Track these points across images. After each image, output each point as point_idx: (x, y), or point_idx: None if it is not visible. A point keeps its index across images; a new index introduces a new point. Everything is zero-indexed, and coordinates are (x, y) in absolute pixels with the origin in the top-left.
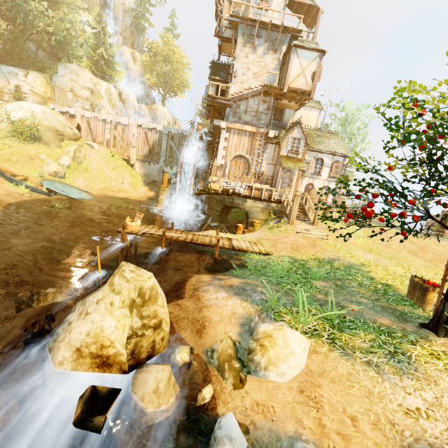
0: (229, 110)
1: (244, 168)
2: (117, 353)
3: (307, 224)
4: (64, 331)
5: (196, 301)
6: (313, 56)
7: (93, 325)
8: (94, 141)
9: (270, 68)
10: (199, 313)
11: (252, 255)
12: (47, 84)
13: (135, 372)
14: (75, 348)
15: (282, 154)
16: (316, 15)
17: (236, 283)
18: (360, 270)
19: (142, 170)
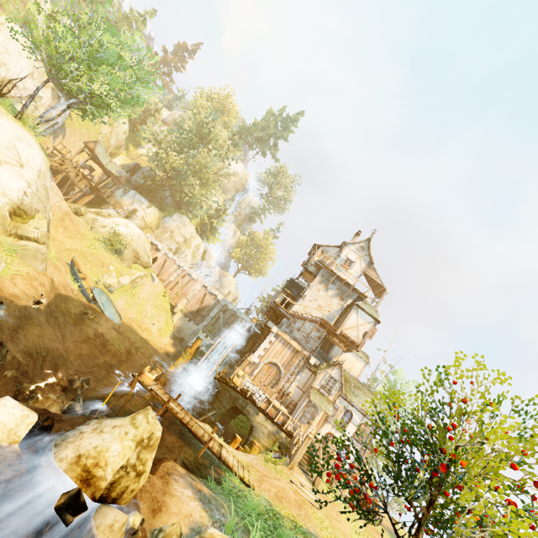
0: (286, 321)
1: (274, 378)
2: (102, 477)
3: (307, 479)
4: (74, 436)
5: (164, 483)
6: (370, 320)
7: (103, 442)
8: (158, 275)
9: (333, 308)
10: (162, 495)
11: (233, 477)
12: (158, 219)
13: (100, 504)
14: (79, 453)
15: (315, 385)
16: (382, 291)
17: (205, 491)
18: None
19: (179, 322)
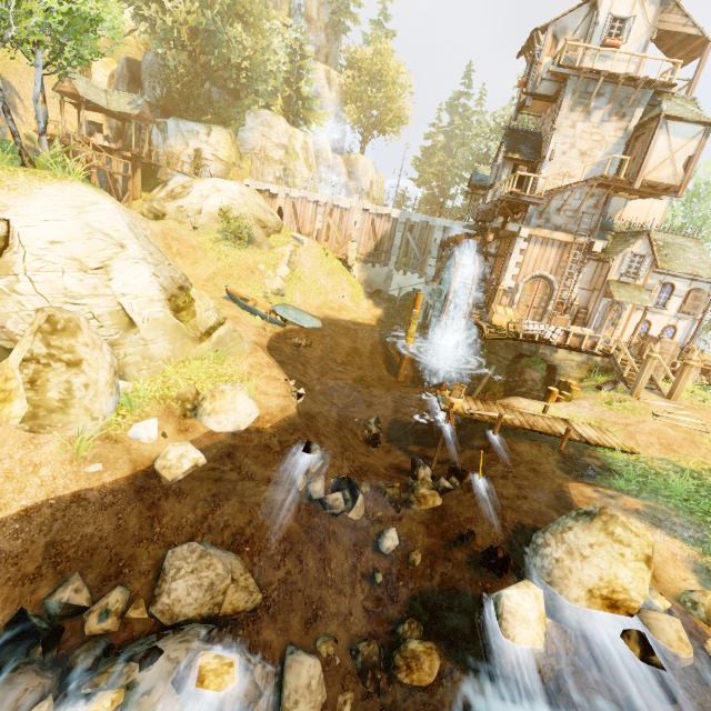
0: (533, 209)
1: (543, 293)
2: (627, 599)
3: (659, 397)
4: (555, 567)
5: None
6: (694, 131)
7: (602, 570)
8: (299, 231)
9: (609, 143)
10: None
11: (607, 450)
12: (232, 143)
13: (638, 616)
14: (587, 588)
15: (610, 277)
16: (698, 48)
17: (639, 507)
18: None
19: (362, 274)
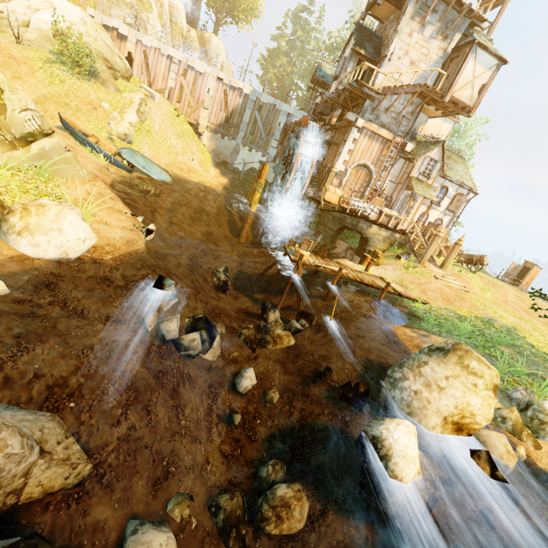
0: (369, 104)
1: (364, 181)
2: (472, 422)
3: (435, 266)
4: (414, 399)
5: None
6: (491, 63)
7: (456, 400)
8: (150, 85)
9: (432, 59)
10: None
11: (410, 301)
12: None
13: (474, 435)
14: (443, 417)
15: (412, 175)
16: None
17: None
18: (518, 335)
19: (211, 144)
